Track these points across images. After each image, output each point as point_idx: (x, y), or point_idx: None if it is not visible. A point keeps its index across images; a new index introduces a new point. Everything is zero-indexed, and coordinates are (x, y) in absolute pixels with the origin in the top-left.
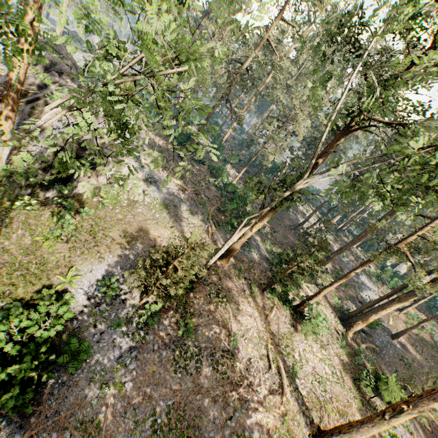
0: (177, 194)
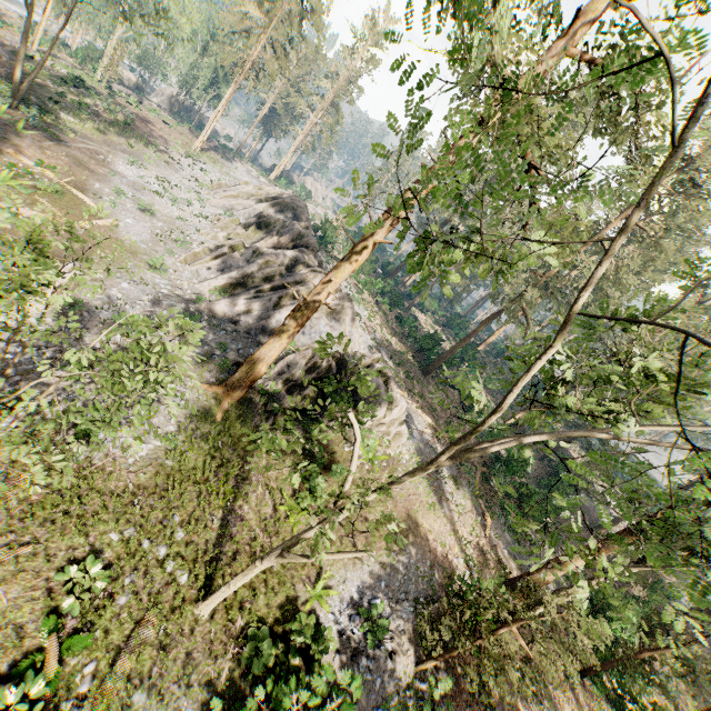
0: (432, 442)
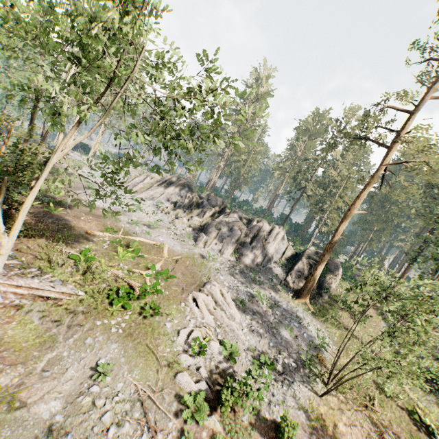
0: None
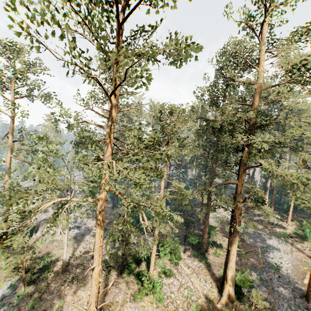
0: (92, 229)
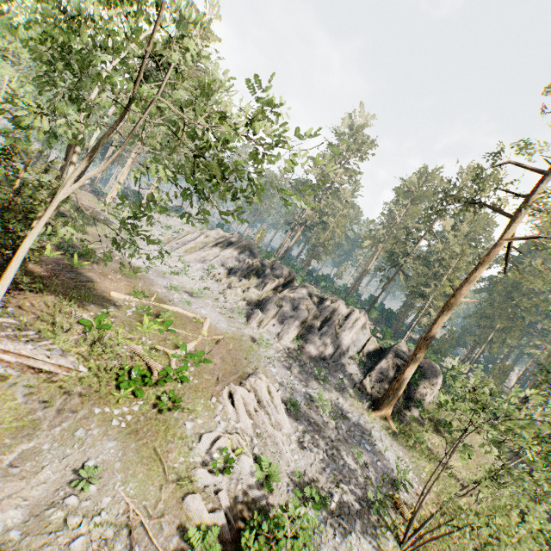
0: None
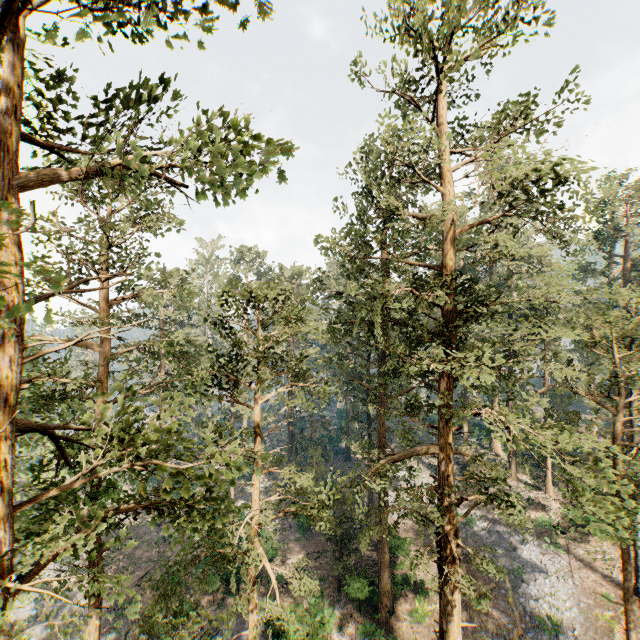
0: None
